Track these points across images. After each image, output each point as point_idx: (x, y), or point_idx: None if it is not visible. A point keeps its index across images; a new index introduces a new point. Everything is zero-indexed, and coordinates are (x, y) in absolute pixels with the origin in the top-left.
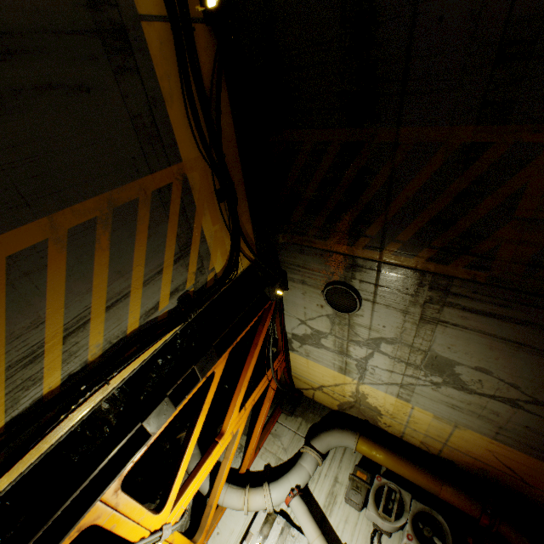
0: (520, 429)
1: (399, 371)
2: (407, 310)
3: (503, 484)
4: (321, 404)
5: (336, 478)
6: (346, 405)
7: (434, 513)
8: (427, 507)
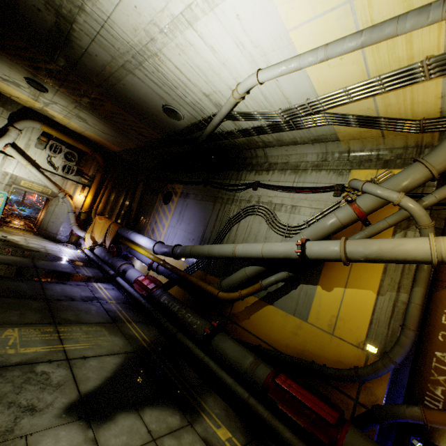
0: (105, 137)
1: (65, 113)
2: (70, 104)
3: (101, 144)
4: (17, 102)
5: (30, 139)
6: (35, 109)
7: (74, 152)
8: (72, 151)
